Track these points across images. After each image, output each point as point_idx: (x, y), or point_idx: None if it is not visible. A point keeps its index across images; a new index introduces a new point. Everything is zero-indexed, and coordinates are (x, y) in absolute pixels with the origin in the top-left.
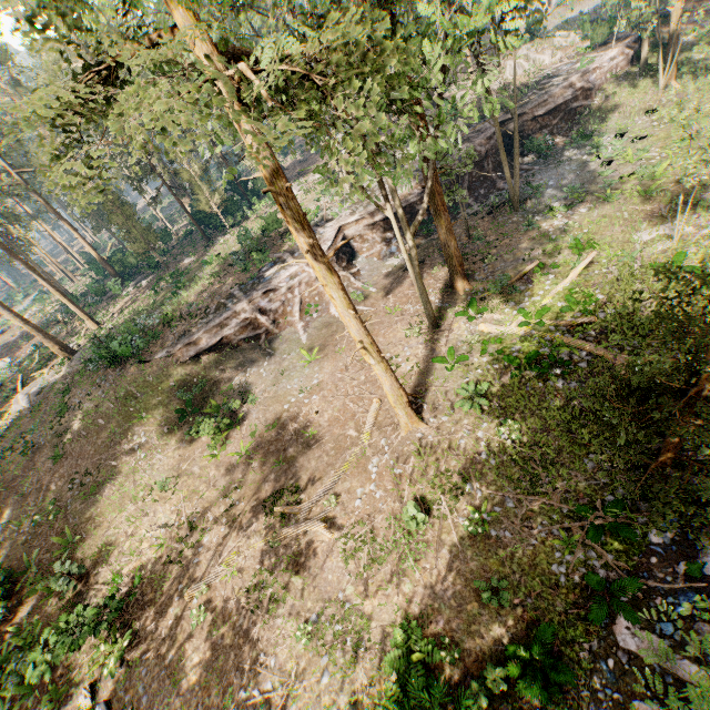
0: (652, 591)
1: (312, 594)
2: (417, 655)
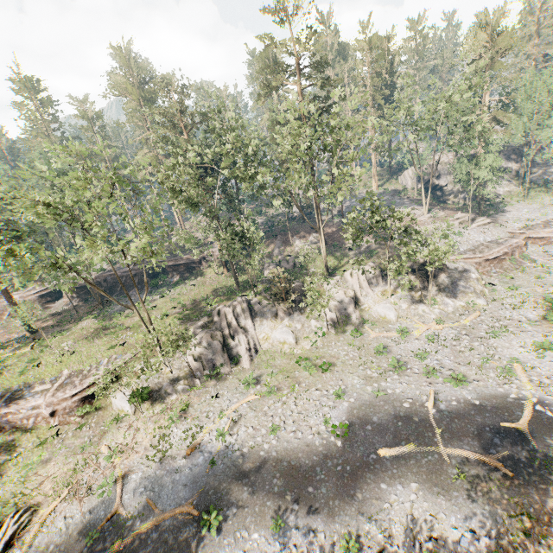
0: None
1: None
2: None
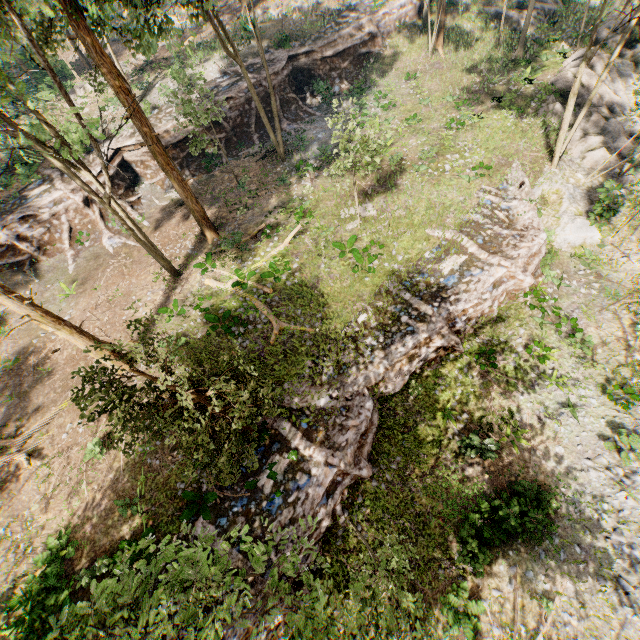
0: (227, 498)
1: (7, 511)
2: (62, 553)
